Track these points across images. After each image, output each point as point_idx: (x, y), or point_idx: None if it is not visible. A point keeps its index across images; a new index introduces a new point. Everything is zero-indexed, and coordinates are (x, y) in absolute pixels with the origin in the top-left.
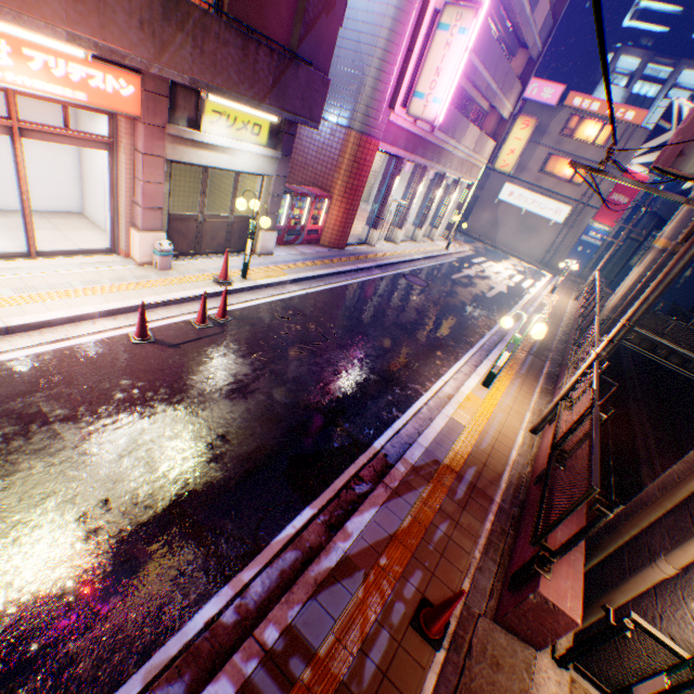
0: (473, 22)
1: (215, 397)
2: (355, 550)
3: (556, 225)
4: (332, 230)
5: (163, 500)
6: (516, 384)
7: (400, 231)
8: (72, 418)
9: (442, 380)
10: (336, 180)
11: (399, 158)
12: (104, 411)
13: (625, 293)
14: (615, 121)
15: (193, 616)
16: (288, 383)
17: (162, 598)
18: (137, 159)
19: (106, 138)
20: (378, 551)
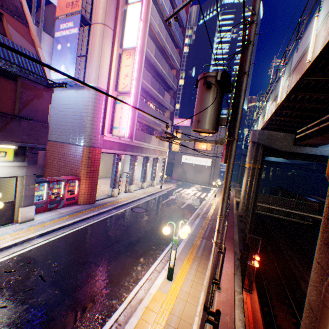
0: (129, 99)
1: None
2: None
3: (208, 166)
4: (84, 194)
5: None
6: (194, 267)
7: (132, 185)
8: None
9: (139, 284)
10: (81, 169)
11: (118, 154)
12: None
13: (244, 189)
14: None
15: None
16: None
17: None
18: None
19: None
20: None
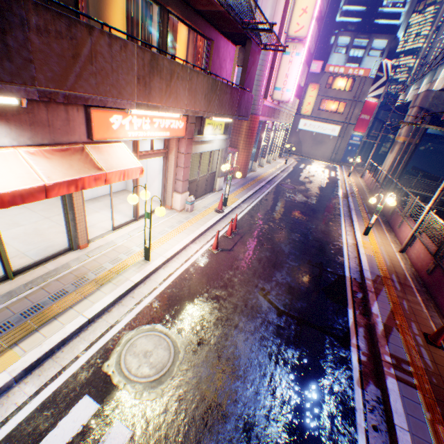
0: (303, 49)
1: (269, 270)
2: (384, 320)
3: (334, 137)
4: (240, 168)
5: (297, 320)
6: (375, 230)
7: (264, 160)
8: (230, 294)
9: (343, 236)
10: (240, 141)
11: (264, 121)
12: (238, 288)
13: (388, 169)
14: (354, 77)
15: (351, 361)
16: (289, 255)
17: (335, 357)
18: (179, 157)
19: (164, 149)
20: (392, 318)
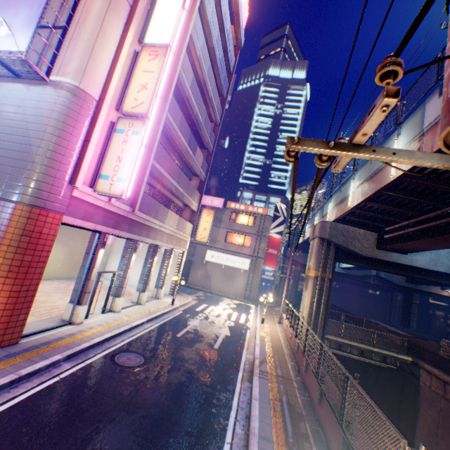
0: (143, 127)
1: None
2: None
3: (245, 270)
4: None
5: None
6: None
7: (119, 298)
8: None
9: None
10: None
11: (102, 232)
12: None
13: (309, 310)
14: (255, 213)
15: None
16: None
17: None
18: None
19: None
20: None
